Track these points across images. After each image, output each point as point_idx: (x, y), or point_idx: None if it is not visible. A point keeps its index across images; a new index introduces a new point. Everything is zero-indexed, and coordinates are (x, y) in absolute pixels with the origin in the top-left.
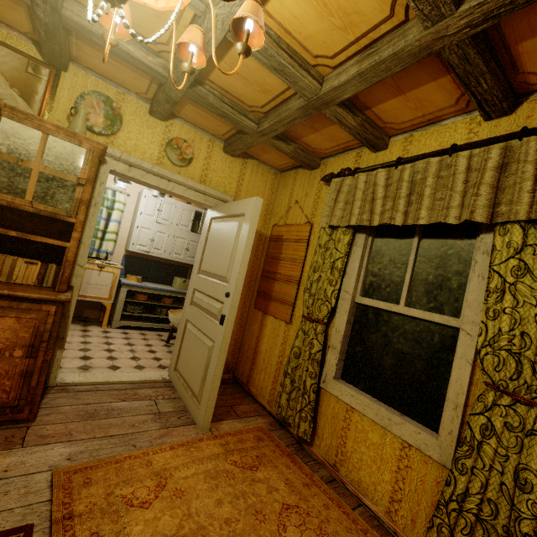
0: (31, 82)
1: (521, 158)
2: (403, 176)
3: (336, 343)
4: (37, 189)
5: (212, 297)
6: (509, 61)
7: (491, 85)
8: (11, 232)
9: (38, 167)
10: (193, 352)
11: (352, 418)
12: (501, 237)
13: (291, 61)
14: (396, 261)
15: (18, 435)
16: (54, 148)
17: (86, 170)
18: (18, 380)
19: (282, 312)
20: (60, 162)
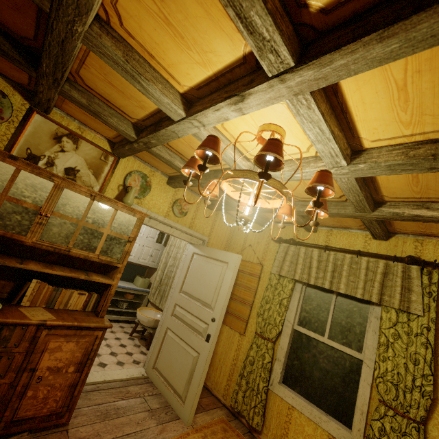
0: (101, 165)
1: (394, 273)
2: (329, 258)
3: (281, 357)
4: (103, 245)
5: (196, 316)
6: (388, 223)
7: (380, 231)
8: (81, 276)
9: (107, 231)
10: (176, 357)
11: (293, 414)
12: (385, 313)
13: (280, 196)
14: (321, 306)
15: (63, 438)
16: (119, 218)
17: (135, 232)
18: (66, 391)
19: (237, 325)
20: (121, 227)
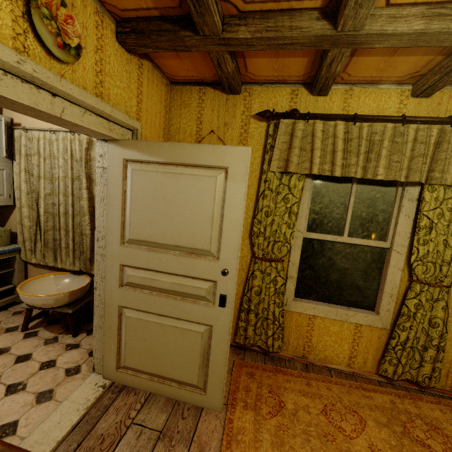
0: None
1: (451, 140)
2: (362, 134)
3: (294, 274)
4: None
5: (183, 275)
6: None
7: None
8: None
9: None
10: (162, 343)
11: (315, 322)
12: (430, 193)
13: None
14: (335, 201)
15: None
16: None
17: None
18: None
19: None
20: None
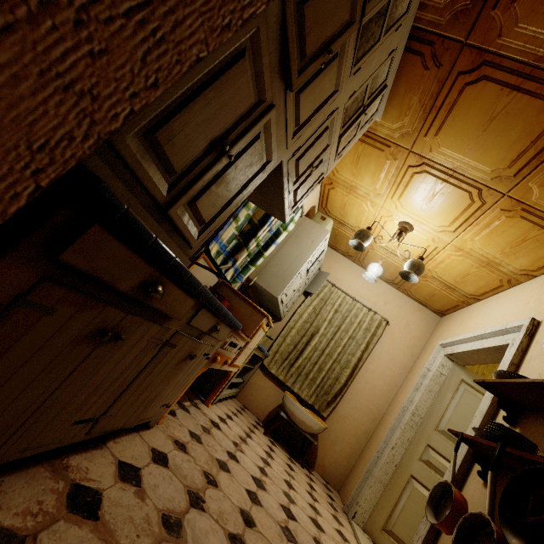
0: None
1: None
2: None
3: None
4: None
5: None
6: None
7: None
8: None
9: None
10: None
11: None
12: None
13: None
14: None
15: None
16: None
17: None
18: None
19: None
20: None
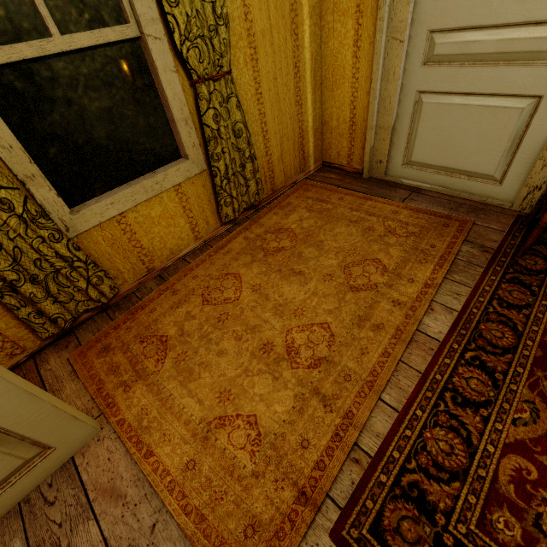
0: None
1: None
2: None
3: (28, 168)
4: None
5: None
6: None
7: None
8: None
9: None
10: None
11: (130, 221)
12: None
13: None
14: None
15: None
16: None
17: None
18: None
19: None
20: None
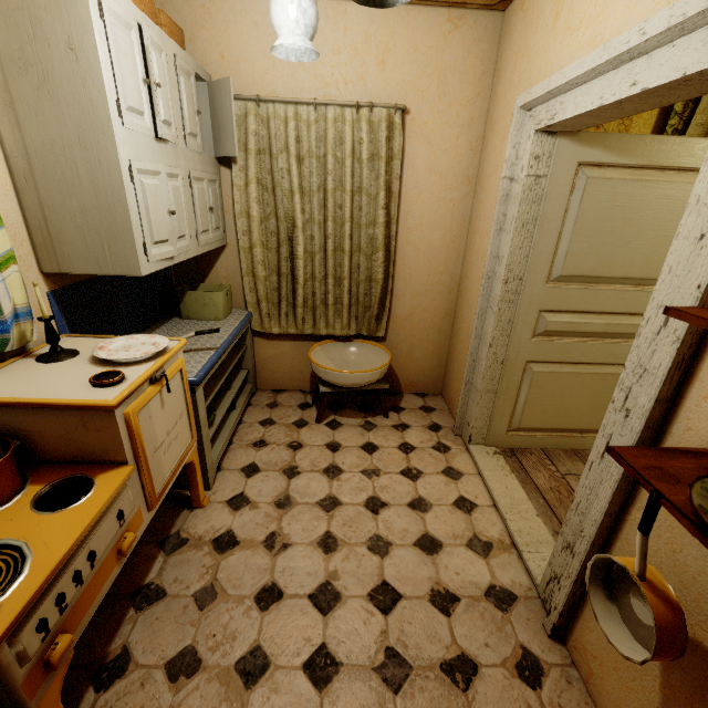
0: None
1: None
2: None
3: None
4: None
5: (621, 313)
6: None
7: None
8: None
9: None
10: (575, 394)
11: None
12: None
13: None
14: None
15: None
16: None
17: None
18: None
19: None
20: None
